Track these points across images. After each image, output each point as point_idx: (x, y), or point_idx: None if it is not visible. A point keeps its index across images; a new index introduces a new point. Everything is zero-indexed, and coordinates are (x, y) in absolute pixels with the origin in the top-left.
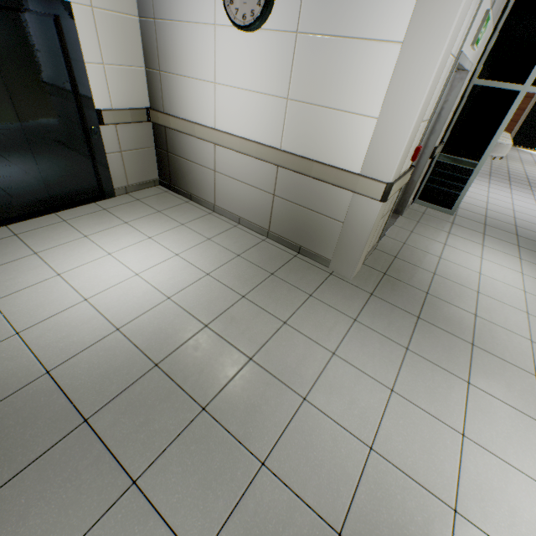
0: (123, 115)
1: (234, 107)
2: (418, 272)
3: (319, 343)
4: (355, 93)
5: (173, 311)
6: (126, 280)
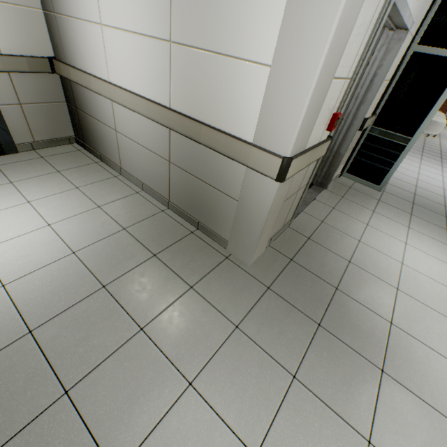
0: (16, 62)
1: (122, 54)
2: (331, 259)
3: (176, 365)
4: (243, 29)
5: None
6: None
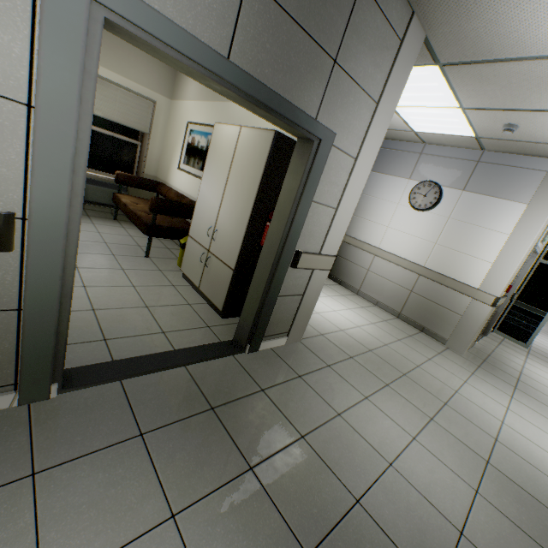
0: None
1: (397, 240)
2: (508, 368)
3: (454, 374)
4: (480, 249)
5: (364, 333)
6: (330, 311)
